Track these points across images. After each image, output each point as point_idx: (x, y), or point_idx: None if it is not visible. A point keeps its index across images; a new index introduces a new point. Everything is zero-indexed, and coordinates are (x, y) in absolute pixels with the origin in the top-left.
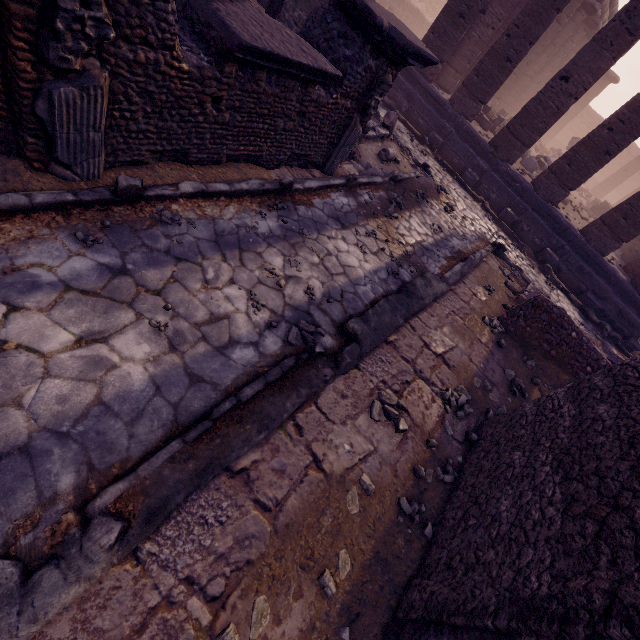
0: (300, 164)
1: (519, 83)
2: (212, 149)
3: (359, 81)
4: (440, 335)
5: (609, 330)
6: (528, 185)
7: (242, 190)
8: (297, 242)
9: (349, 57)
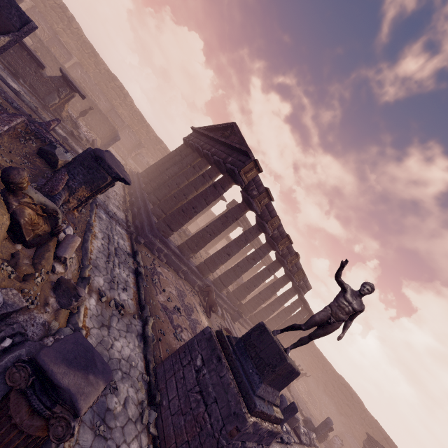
0: (34, 92)
1: (214, 239)
2: (4, 55)
3: (57, 82)
4: (8, 89)
5: (131, 229)
6: (146, 195)
7: (1, 60)
8: (0, 69)
9: (57, 76)
